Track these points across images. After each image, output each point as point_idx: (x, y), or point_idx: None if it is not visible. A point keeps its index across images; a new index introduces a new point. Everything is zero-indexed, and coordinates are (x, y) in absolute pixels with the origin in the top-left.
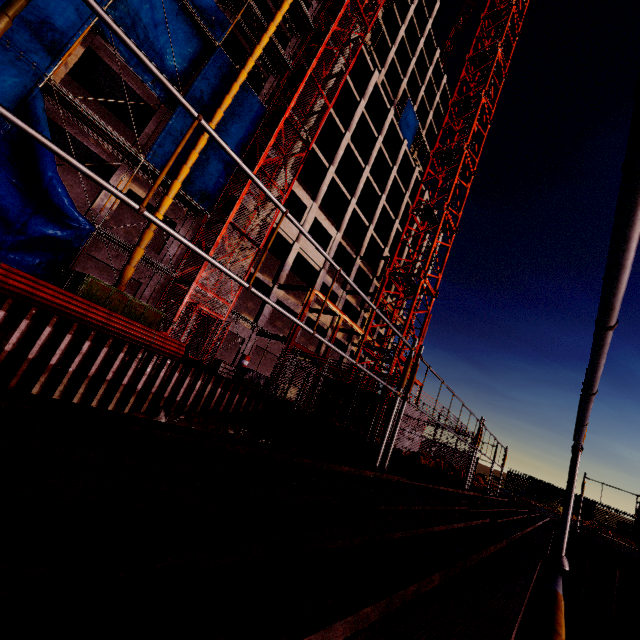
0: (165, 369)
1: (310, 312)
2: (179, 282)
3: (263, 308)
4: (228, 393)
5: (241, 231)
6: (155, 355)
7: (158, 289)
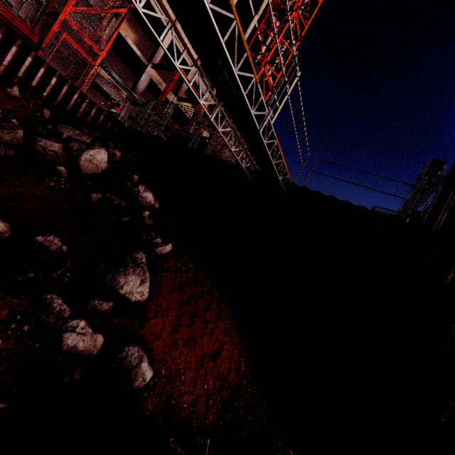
0: (16, 47)
1: (179, 101)
2: (50, 14)
3: (137, 82)
4: (85, 103)
5: None
6: (3, 26)
7: (31, 19)
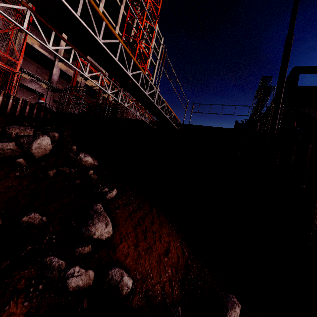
0: None
1: (86, 80)
2: None
3: (51, 74)
4: (19, 104)
5: (8, 3)
6: None
7: None
